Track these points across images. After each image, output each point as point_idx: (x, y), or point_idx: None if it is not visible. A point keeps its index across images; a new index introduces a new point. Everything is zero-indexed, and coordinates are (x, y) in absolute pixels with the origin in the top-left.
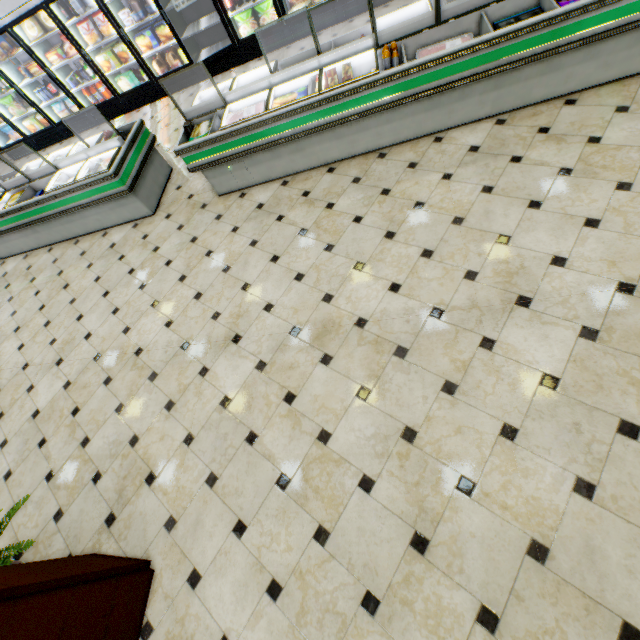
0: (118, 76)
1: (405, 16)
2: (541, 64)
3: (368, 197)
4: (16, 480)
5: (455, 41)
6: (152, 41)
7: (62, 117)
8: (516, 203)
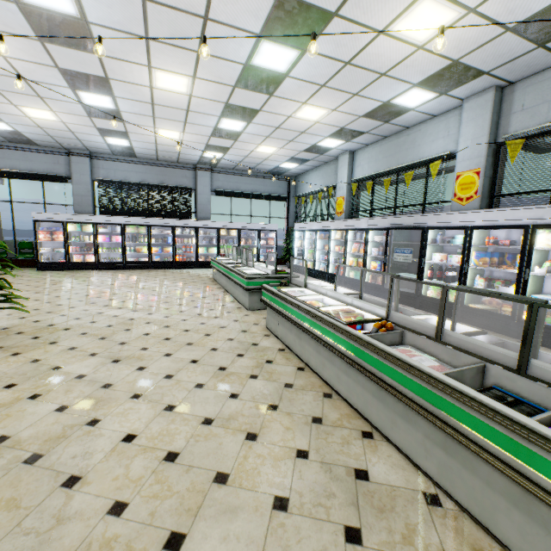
0: (353, 270)
1: (459, 330)
2: (511, 482)
3: (265, 396)
4: (58, 317)
5: (432, 361)
6: (378, 266)
7: (320, 269)
8: (251, 549)
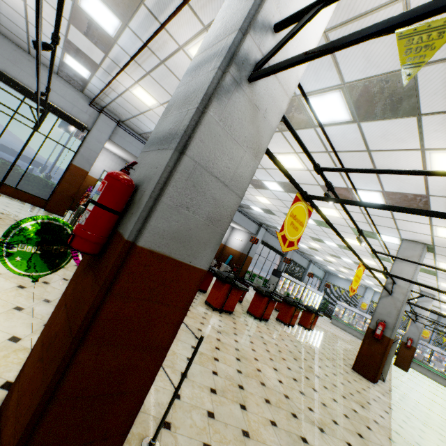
0: None
1: None
2: None
3: None
4: None
5: None
6: None
7: None
8: None
